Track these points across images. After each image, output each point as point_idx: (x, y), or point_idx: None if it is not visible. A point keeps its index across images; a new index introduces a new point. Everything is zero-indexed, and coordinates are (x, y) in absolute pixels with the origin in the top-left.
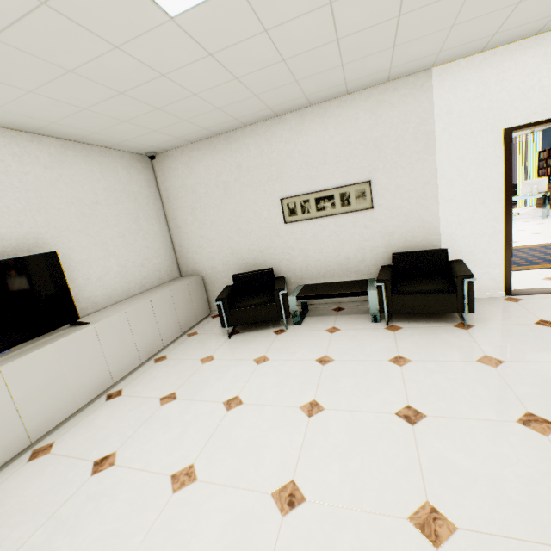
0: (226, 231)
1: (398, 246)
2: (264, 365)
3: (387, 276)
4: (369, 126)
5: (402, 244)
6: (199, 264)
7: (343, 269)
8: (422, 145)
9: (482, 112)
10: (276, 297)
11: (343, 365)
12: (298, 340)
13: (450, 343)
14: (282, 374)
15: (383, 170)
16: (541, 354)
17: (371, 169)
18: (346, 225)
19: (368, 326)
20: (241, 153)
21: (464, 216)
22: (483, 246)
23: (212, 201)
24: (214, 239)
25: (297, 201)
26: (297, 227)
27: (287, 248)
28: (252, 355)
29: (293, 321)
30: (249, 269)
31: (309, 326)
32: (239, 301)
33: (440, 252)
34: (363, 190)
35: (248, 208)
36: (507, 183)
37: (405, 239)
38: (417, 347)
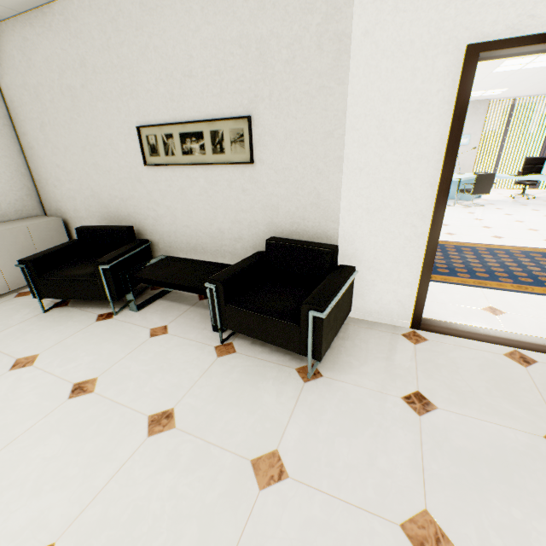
0: (83, 163)
1: (283, 228)
2: (13, 374)
3: (229, 276)
4: (252, 12)
5: (289, 225)
6: (61, 203)
7: (216, 245)
8: (329, 60)
9: (437, 2)
10: (98, 272)
11: (89, 406)
12: (103, 338)
13: (257, 406)
14: (6, 401)
15: (269, 101)
16: (354, 478)
17: (253, 95)
18: (220, 182)
19: (202, 337)
20: (83, 40)
21: (376, 200)
22: (395, 252)
23: (60, 116)
24: (72, 173)
25: (158, 133)
26: (161, 174)
27: (151, 202)
28: (27, 349)
29: (129, 305)
30: (113, 220)
31: (143, 317)
32: (67, 266)
33: (323, 251)
34: (241, 131)
35: (102, 134)
36: (450, 156)
37: (292, 220)
38: (212, 399)
